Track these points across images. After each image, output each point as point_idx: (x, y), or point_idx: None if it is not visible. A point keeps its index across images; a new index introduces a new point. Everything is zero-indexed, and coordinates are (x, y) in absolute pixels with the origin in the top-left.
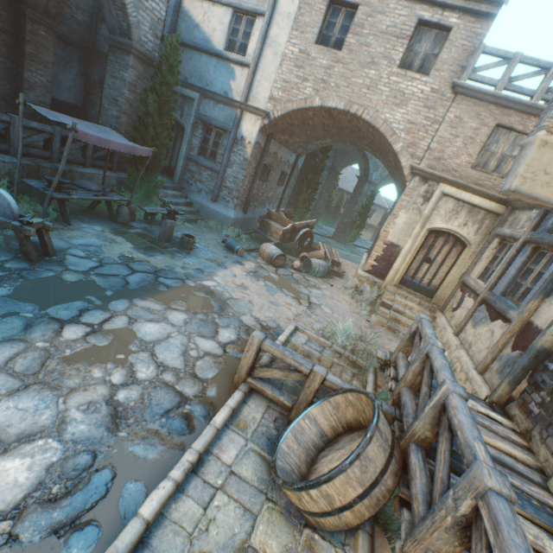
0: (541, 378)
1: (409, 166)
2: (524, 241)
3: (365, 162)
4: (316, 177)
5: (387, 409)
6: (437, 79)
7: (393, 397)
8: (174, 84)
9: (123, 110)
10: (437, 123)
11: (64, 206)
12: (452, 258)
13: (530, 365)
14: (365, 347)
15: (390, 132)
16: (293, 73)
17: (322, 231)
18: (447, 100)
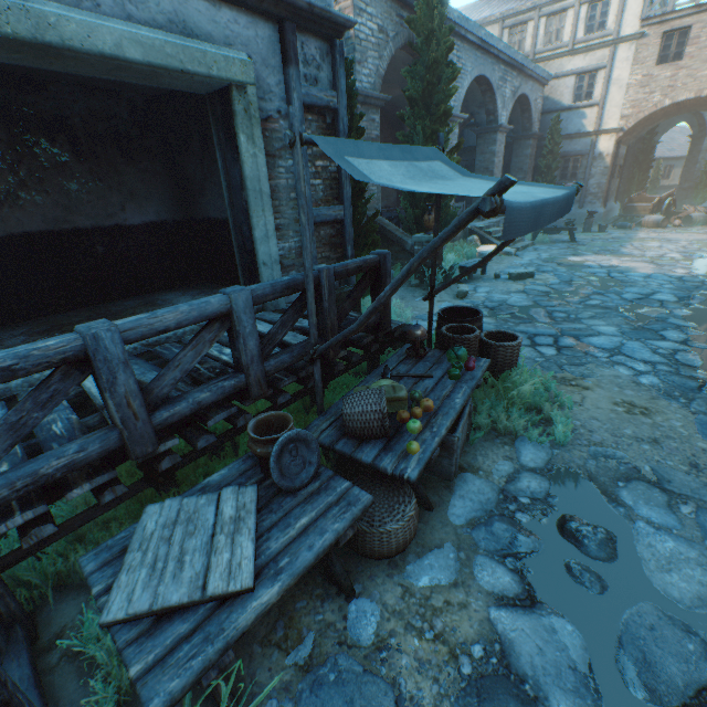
0: None
1: None
2: None
3: (698, 119)
4: (646, 157)
5: None
6: None
7: None
8: (561, 143)
9: (526, 172)
10: None
11: None
12: None
13: None
14: None
15: None
16: (638, 93)
17: None
18: None
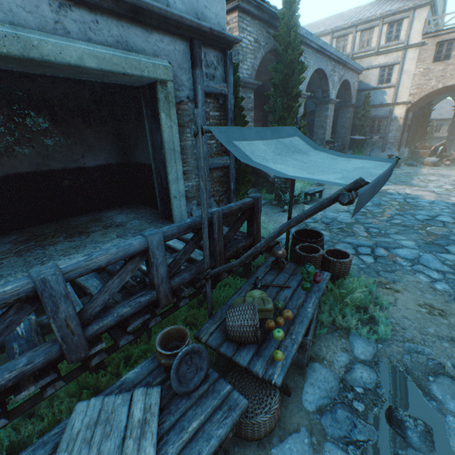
0: None
1: None
2: None
3: None
4: (425, 119)
5: None
6: None
7: None
8: (370, 110)
9: (347, 128)
10: None
11: None
12: None
13: None
14: None
15: None
16: (421, 80)
17: None
18: None
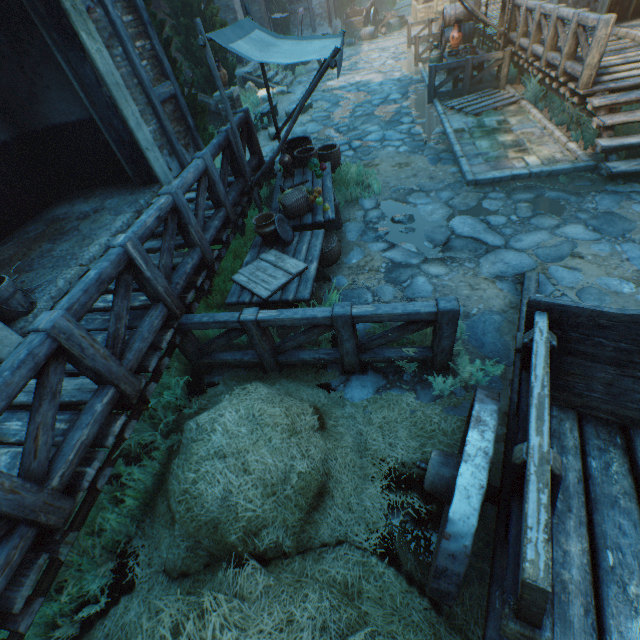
0: None
1: None
2: None
3: None
4: None
5: None
6: None
7: None
8: None
9: (260, 3)
10: None
11: None
12: None
13: None
14: None
15: None
16: None
17: None
18: None
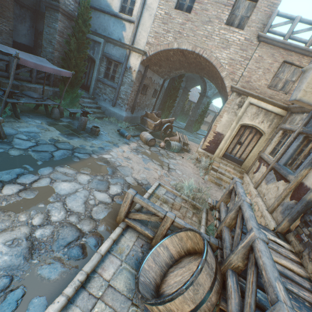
0: (309, 219)
1: (230, 86)
2: (298, 132)
3: (204, 85)
4: (175, 93)
5: (213, 241)
6: (248, 32)
7: (217, 232)
8: (87, 32)
9: (56, 48)
10: (248, 60)
11: (15, 107)
12: (254, 142)
13: (302, 210)
14: (201, 196)
15: (219, 65)
16: (161, 27)
17: (179, 125)
18: (254, 45)
